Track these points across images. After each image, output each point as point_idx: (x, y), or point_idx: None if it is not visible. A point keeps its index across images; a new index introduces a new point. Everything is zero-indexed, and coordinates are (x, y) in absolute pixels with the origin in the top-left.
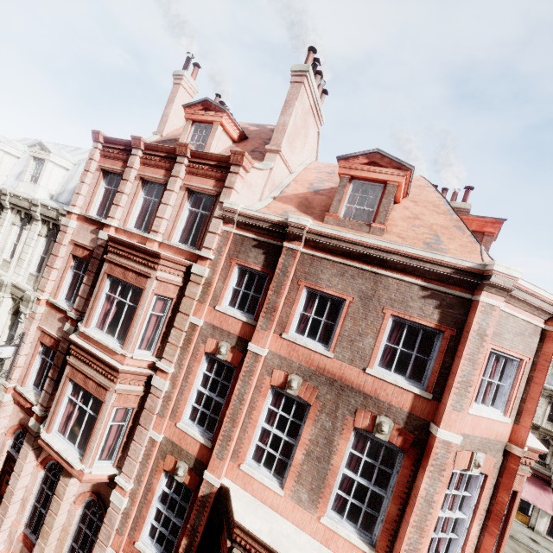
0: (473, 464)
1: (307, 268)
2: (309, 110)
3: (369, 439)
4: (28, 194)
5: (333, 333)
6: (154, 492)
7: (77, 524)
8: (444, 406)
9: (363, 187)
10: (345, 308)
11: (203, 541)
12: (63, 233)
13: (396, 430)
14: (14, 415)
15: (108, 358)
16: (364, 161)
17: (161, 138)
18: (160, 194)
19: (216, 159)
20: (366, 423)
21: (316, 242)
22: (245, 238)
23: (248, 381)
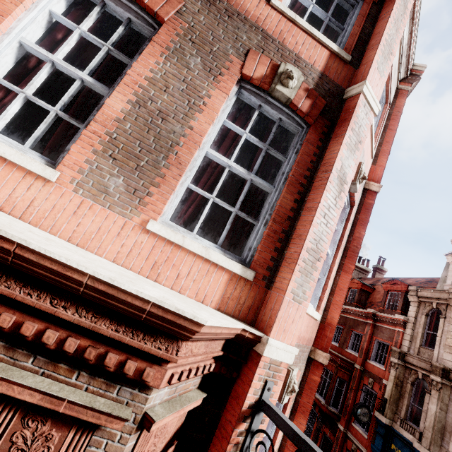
0: (358, 175)
1: None
2: None
3: (258, 107)
4: None
5: None
6: None
7: None
8: (370, 62)
9: None
10: None
11: None
12: None
13: (304, 90)
14: None
15: None
16: None
17: None
18: None
19: None
20: (263, 72)
21: None
22: None
23: None
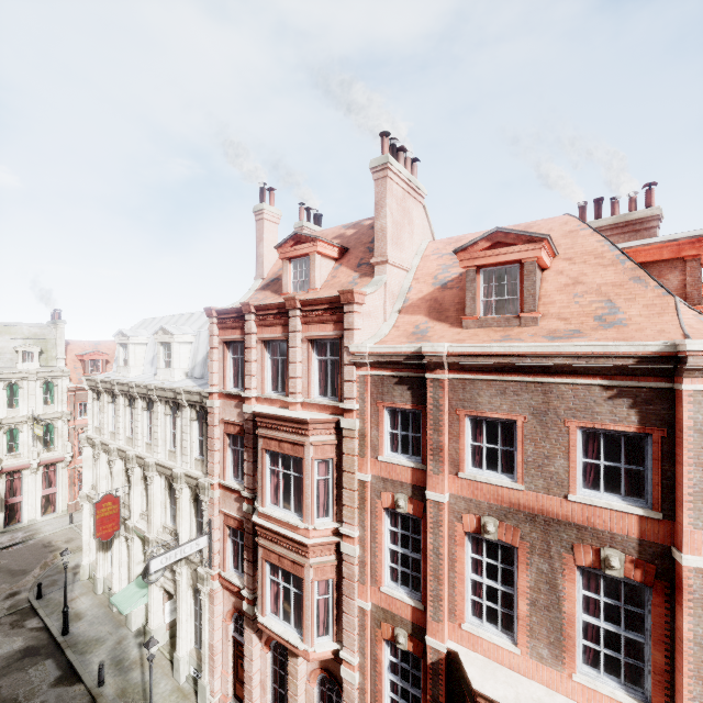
0: None
1: (460, 394)
2: (404, 194)
3: (600, 576)
4: (167, 381)
5: (514, 460)
6: (381, 663)
7: (318, 702)
8: (681, 526)
9: (495, 272)
10: (519, 430)
11: None
12: (212, 415)
13: (629, 563)
14: (226, 599)
15: (293, 534)
16: (485, 245)
17: (263, 282)
18: (284, 350)
19: (326, 302)
20: (590, 559)
21: (461, 364)
22: (384, 377)
23: (438, 533)
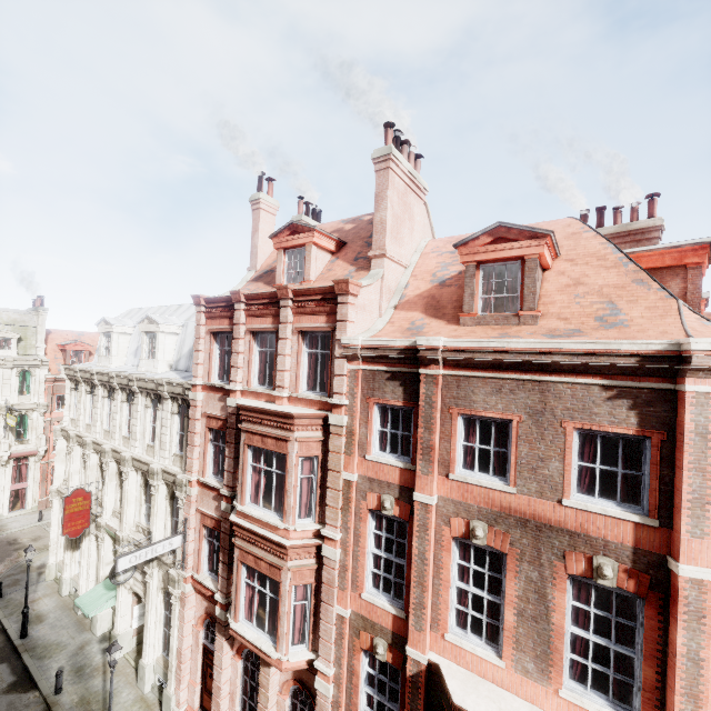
0: None
1: (454, 392)
2: (406, 189)
3: (592, 586)
4: (150, 372)
5: (507, 462)
6: (358, 674)
7: None
8: (678, 534)
9: (496, 269)
10: (513, 430)
11: None
12: (194, 408)
13: (623, 572)
14: (198, 604)
15: (272, 535)
16: (487, 240)
17: (256, 274)
18: (274, 343)
19: (320, 292)
20: (582, 568)
21: (456, 360)
22: (375, 372)
23: (425, 537)
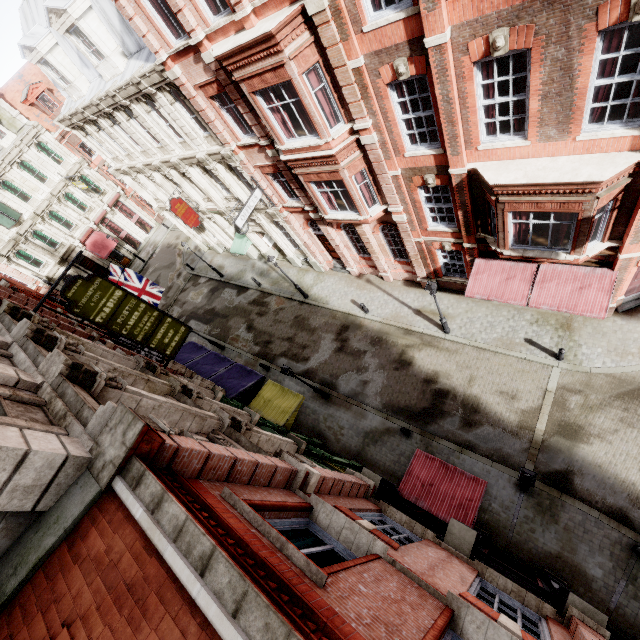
0: None
1: None
2: None
3: (625, 29)
4: (116, 76)
5: None
6: (419, 202)
7: (385, 240)
8: None
9: None
10: None
11: (474, 206)
12: (183, 88)
13: None
14: (298, 218)
15: (318, 153)
16: None
17: None
18: None
19: None
20: (616, 16)
21: None
22: None
23: (445, 80)
